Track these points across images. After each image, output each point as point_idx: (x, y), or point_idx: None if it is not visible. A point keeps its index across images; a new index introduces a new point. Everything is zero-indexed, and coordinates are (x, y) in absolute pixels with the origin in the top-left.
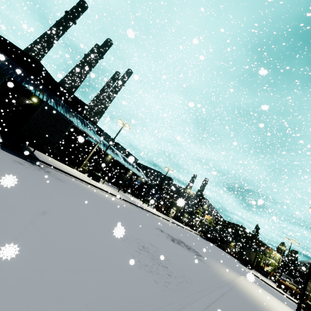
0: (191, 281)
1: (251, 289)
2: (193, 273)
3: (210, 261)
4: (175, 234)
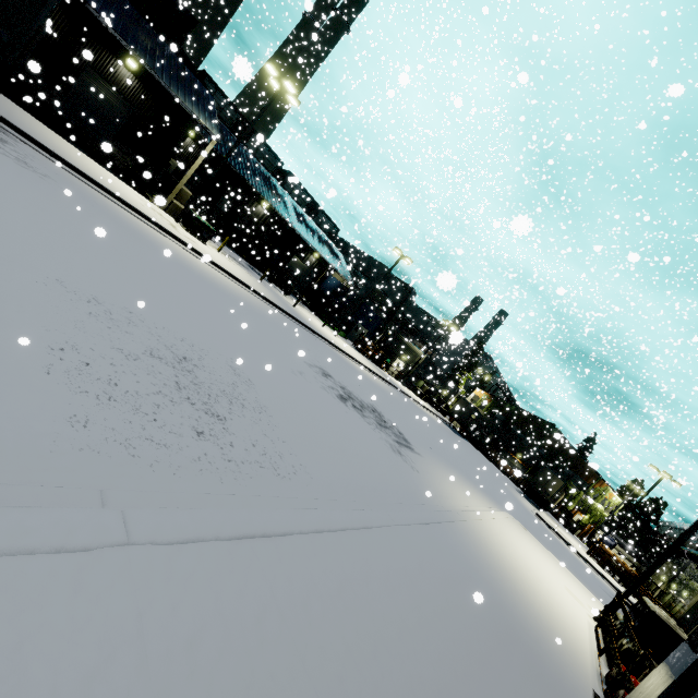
0: (294, 472)
1: (507, 541)
2: (333, 463)
3: (432, 464)
4: (370, 396)
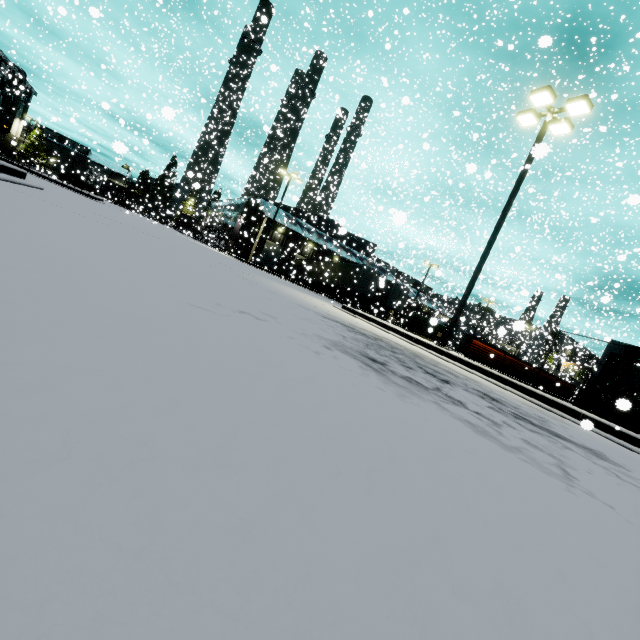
0: None
1: None
2: None
3: None
4: None
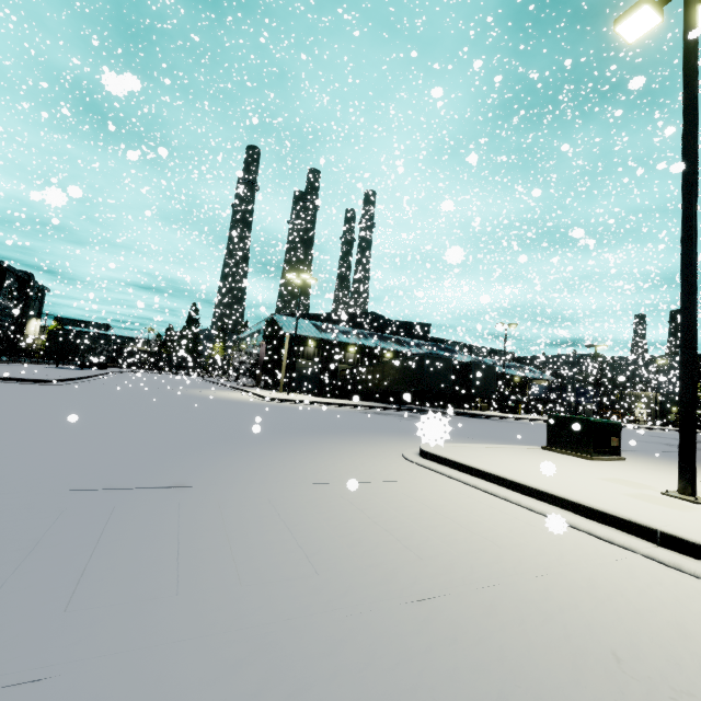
0: None
1: None
2: None
3: None
4: None
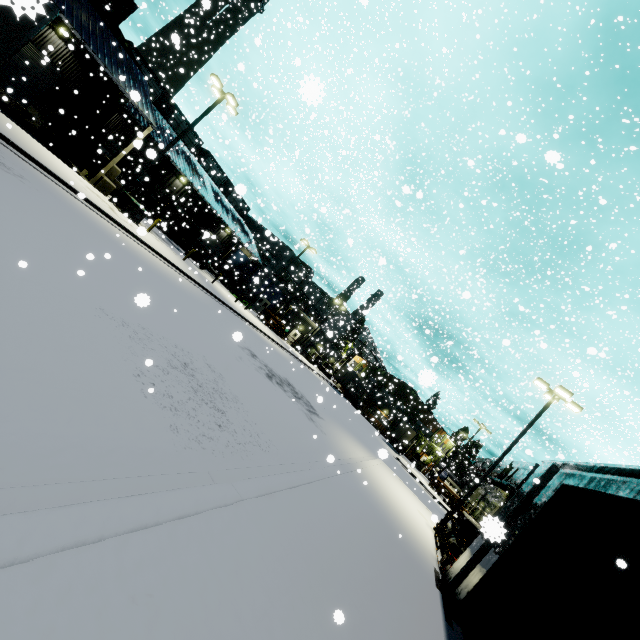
0: (268, 446)
1: (383, 481)
2: (283, 435)
3: (331, 426)
4: (282, 369)
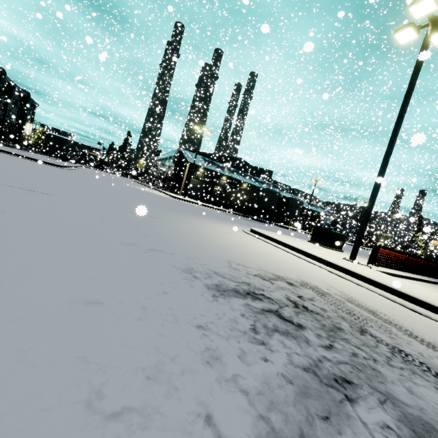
0: None
1: None
2: None
3: None
4: None
